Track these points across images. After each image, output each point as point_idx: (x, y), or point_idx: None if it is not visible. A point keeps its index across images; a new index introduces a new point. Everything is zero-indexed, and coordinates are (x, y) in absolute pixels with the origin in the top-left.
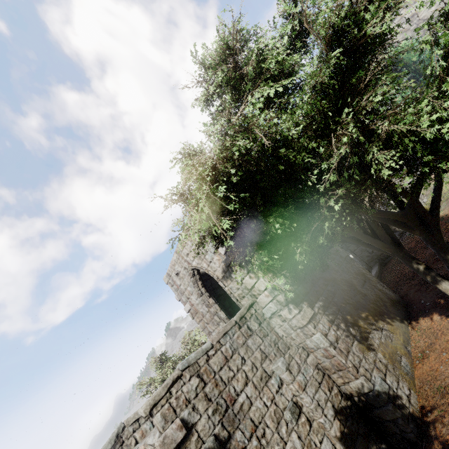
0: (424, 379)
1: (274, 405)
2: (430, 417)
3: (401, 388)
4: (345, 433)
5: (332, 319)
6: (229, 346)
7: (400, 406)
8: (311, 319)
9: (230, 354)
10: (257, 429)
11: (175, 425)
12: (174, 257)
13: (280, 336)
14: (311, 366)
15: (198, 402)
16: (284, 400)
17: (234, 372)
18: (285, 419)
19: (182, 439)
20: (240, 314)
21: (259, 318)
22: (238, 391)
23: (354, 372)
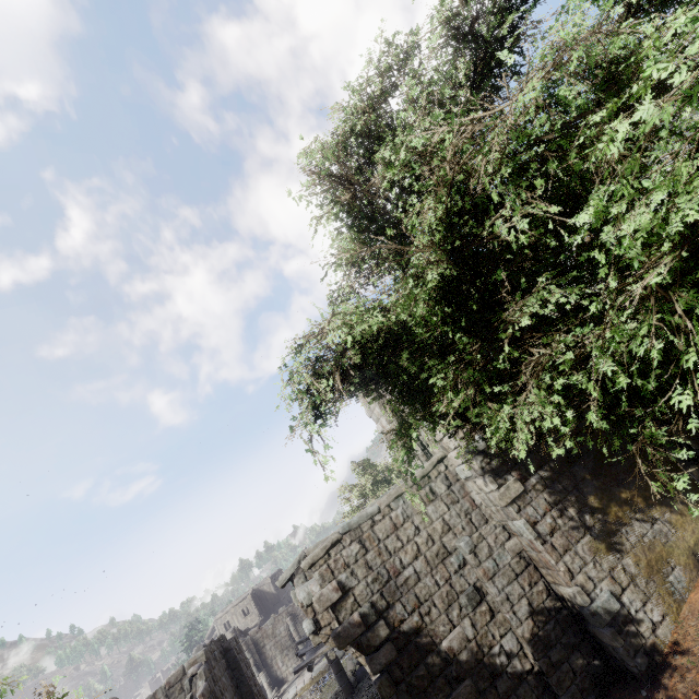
0: (696, 610)
1: (448, 585)
2: (675, 660)
3: (647, 611)
4: (538, 636)
5: (555, 500)
6: (400, 513)
7: (631, 634)
8: (516, 499)
9: (401, 522)
10: (421, 606)
11: (331, 586)
12: None
13: (477, 504)
14: (510, 553)
15: (358, 568)
16: (463, 582)
17: (403, 543)
18: (459, 603)
19: (337, 600)
20: (422, 472)
21: (450, 478)
22: (405, 564)
23: (566, 578)
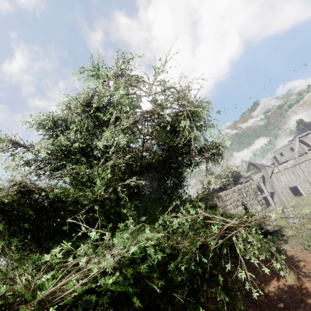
0: None
1: None
2: None
3: None
4: None
5: None
6: None
7: None
8: None
9: None
10: None
11: None
12: None
13: None
14: None
15: None
16: None
17: None
18: None
19: None
20: None
21: None
22: None
23: None
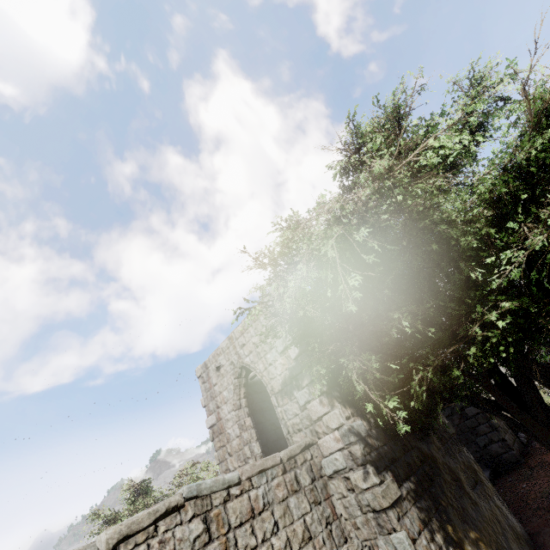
0: None
1: None
2: None
3: None
4: None
5: (425, 518)
6: (261, 494)
7: None
8: (394, 503)
9: (260, 507)
10: None
11: None
12: (223, 343)
13: (338, 514)
14: None
15: None
16: None
17: (257, 541)
18: None
19: None
20: (290, 451)
21: (315, 470)
22: None
23: None
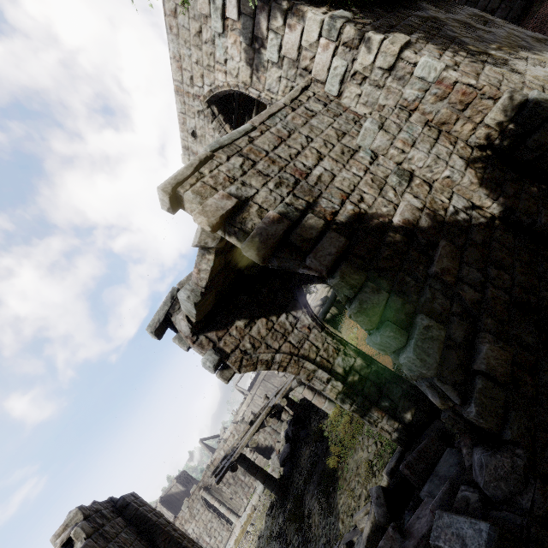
0: None
1: (370, 174)
2: None
3: None
4: (485, 180)
5: (442, 48)
6: (281, 128)
7: None
8: (407, 47)
9: (286, 134)
10: (350, 196)
11: (217, 196)
12: (177, 105)
13: (361, 114)
14: (418, 124)
15: (249, 178)
16: (384, 169)
17: (298, 150)
18: (390, 186)
19: (233, 208)
20: (289, 97)
21: (322, 100)
22: (310, 165)
23: (493, 90)
